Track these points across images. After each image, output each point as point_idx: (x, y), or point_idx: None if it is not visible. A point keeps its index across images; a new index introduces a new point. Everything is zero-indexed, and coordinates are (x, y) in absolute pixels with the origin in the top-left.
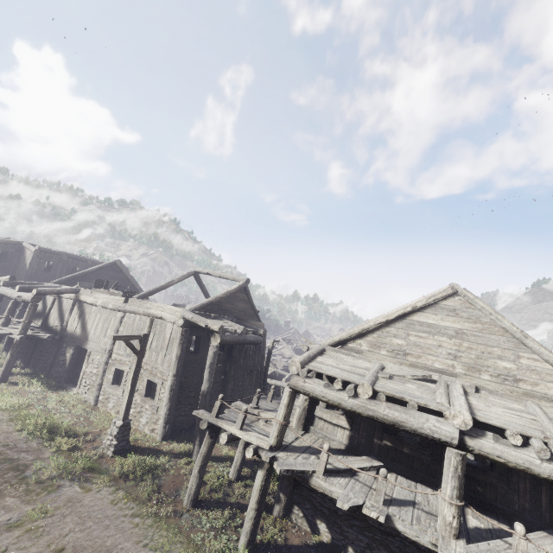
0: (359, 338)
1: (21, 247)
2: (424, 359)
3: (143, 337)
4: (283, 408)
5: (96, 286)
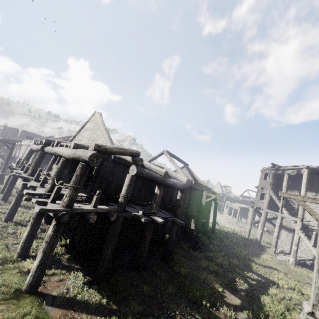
0: (74, 139)
1: (18, 130)
2: (82, 141)
3: (13, 143)
4: (26, 155)
5: (27, 138)
